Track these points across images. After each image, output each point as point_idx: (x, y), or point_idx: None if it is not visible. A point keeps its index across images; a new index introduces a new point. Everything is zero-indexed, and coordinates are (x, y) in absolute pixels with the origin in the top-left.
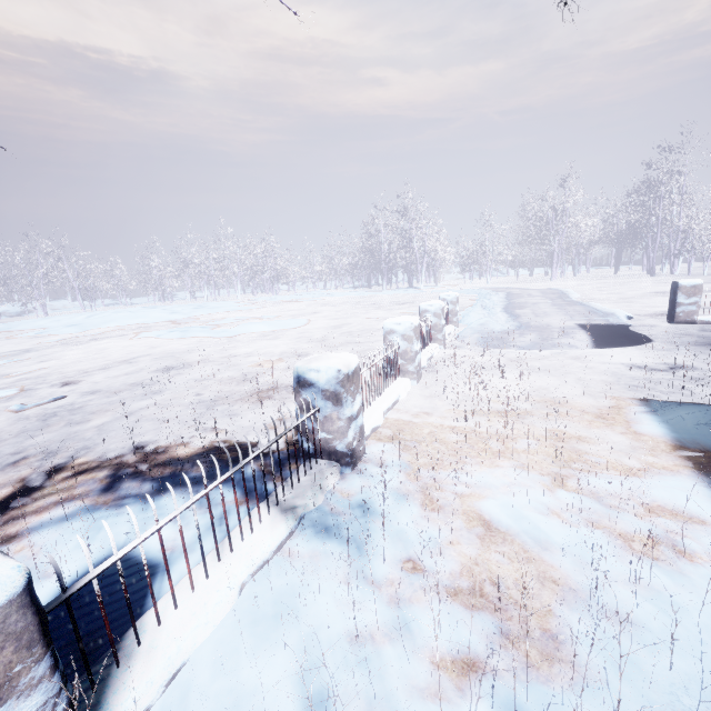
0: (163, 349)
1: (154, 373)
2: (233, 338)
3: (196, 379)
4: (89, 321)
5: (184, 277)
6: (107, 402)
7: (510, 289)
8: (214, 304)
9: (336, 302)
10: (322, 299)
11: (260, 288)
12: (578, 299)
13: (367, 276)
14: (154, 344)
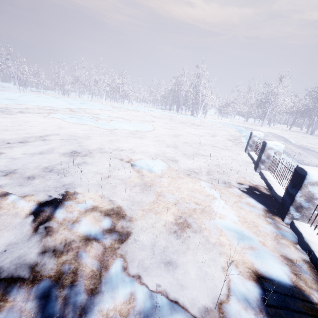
0: (67, 130)
1: (62, 153)
2: (113, 131)
3: (98, 169)
4: (20, 99)
5: (76, 85)
6: (19, 188)
7: (248, 128)
8: (92, 103)
9: (158, 116)
10: (150, 112)
11: (114, 99)
12: (296, 144)
13: (170, 104)
14: (60, 124)
